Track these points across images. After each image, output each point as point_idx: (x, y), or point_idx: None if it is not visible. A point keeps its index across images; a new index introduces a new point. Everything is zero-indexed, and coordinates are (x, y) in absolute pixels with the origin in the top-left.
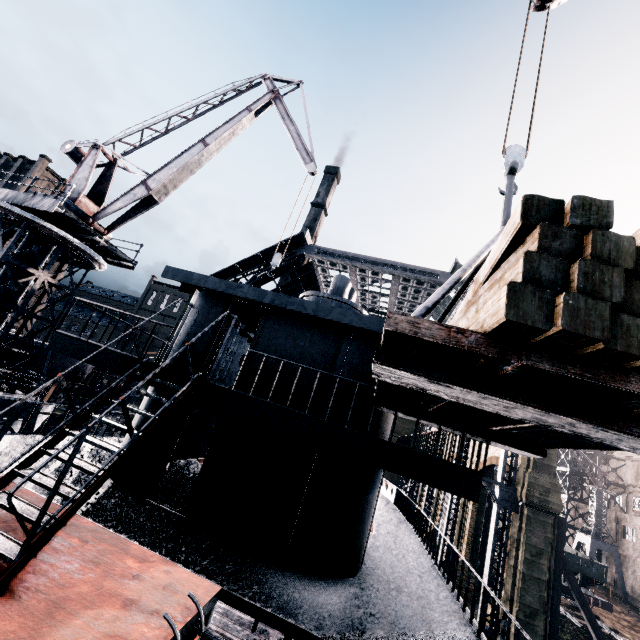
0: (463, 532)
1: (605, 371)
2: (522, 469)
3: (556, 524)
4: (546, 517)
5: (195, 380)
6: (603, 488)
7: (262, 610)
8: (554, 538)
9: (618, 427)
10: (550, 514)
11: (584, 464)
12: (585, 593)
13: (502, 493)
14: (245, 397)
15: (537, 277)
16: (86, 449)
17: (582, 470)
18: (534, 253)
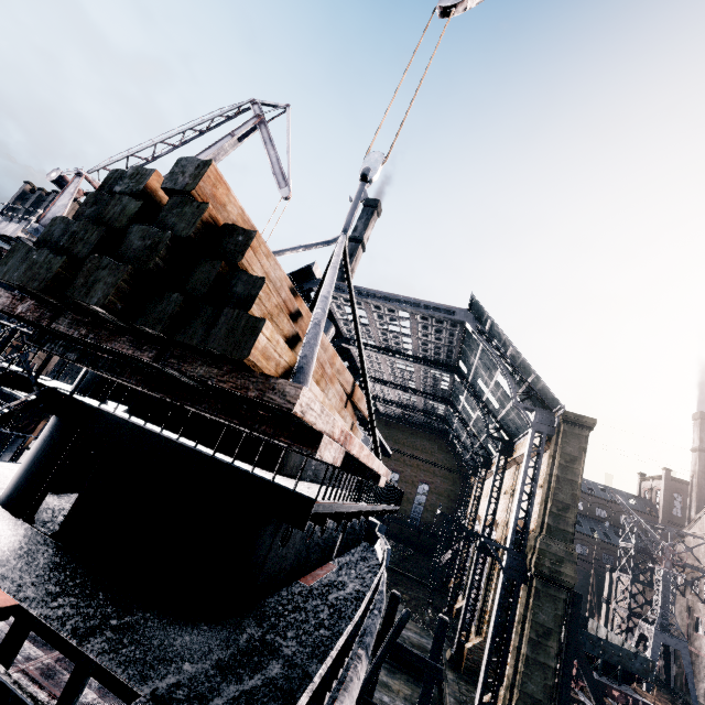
0: (486, 609)
1: (106, 332)
2: (535, 534)
3: (571, 600)
4: (558, 591)
5: (46, 393)
6: (671, 570)
7: (49, 628)
8: (567, 617)
9: (192, 403)
10: (562, 588)
11: (655, 541)
12: (624, 691)
13: (510, 560)
14: (108, 414)
15: (48, 239)
16: (0, 473)
17: (652, 548)
18: (60, 218)
